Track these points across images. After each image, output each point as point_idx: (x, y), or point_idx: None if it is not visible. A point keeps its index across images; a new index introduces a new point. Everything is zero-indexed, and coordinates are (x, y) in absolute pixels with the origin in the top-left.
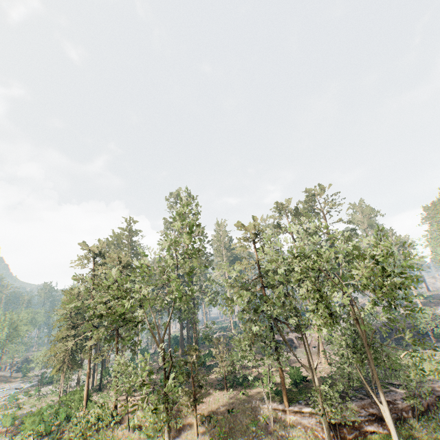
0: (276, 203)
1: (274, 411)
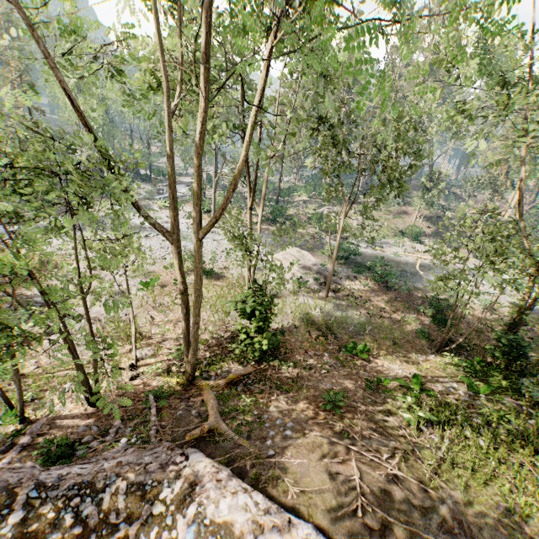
0: None
1: None
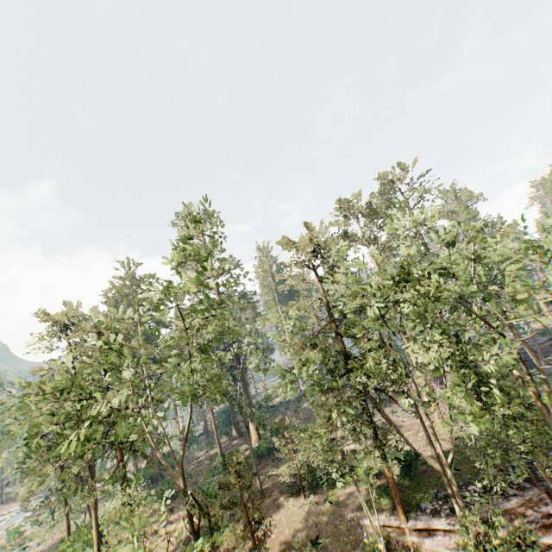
0: (338, 202)
1: (384, 530)
